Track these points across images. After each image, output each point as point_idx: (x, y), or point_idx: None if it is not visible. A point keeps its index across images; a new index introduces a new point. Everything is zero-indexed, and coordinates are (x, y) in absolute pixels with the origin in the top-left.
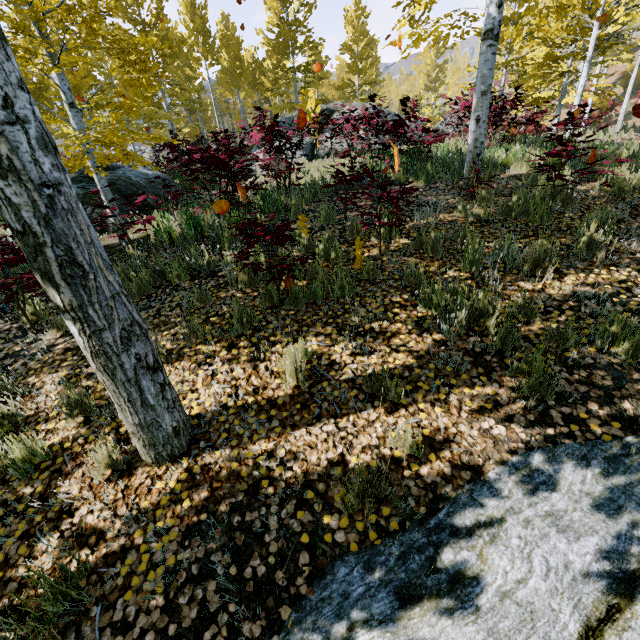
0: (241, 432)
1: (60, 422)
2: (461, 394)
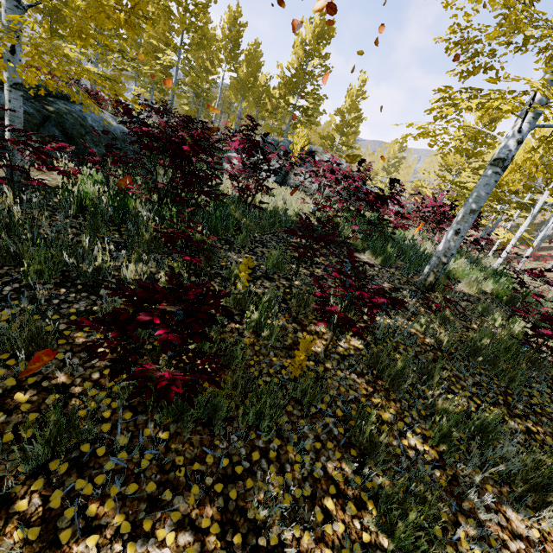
0: None
1: None
2: None
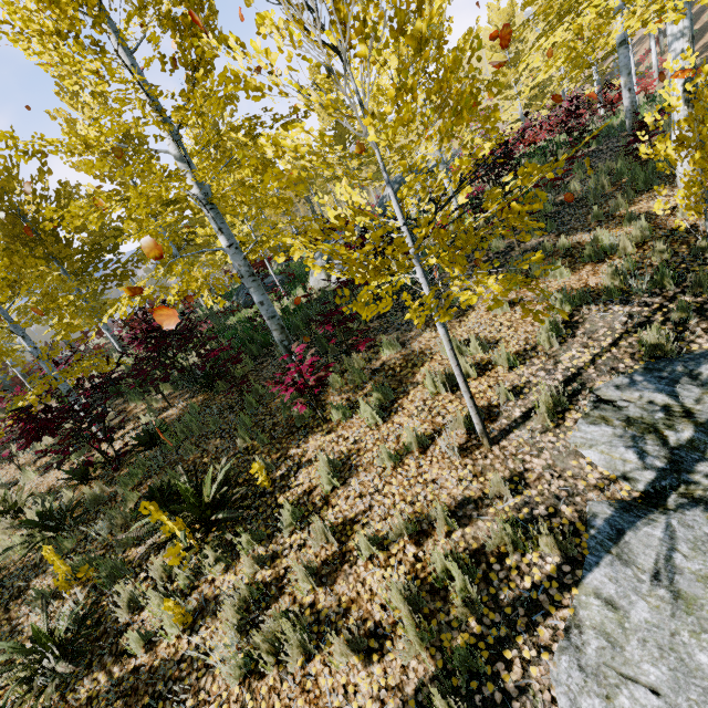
0: None
1: (624, 230)
2: None
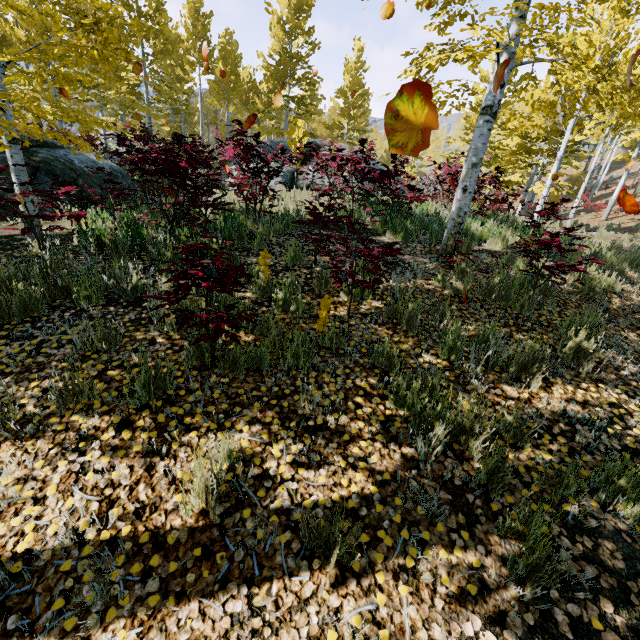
0: (90, 599)
1: None
2: (436, 560)
